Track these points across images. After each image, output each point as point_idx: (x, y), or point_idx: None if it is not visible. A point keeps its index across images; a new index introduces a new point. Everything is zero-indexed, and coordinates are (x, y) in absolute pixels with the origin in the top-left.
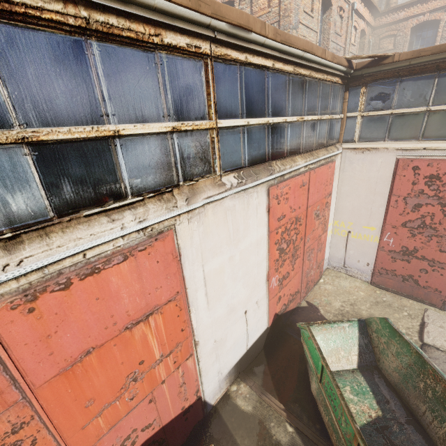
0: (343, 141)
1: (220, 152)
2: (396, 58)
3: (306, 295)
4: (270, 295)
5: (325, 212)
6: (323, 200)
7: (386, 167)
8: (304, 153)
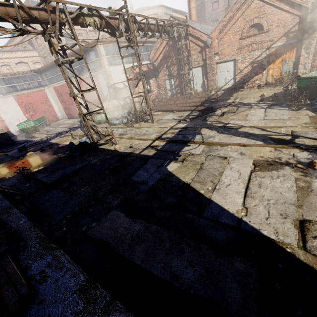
0: (48, 85)
1: None
2: (40, 69)
3: (51, 123)
4: (27, 118)
5: (47, 102)
6: (43, 99)
7: (53, 90)
8: (27, 90)
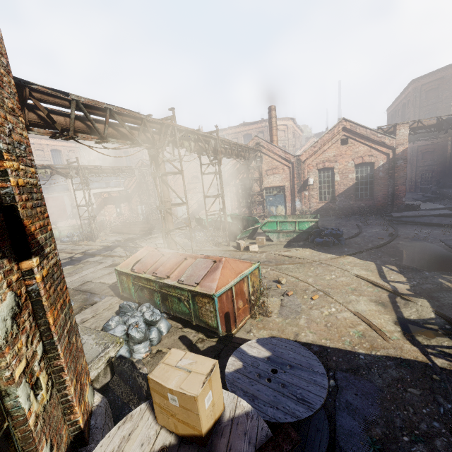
0: None
1: None
2: None
3: None
4: None
5: None
6: None
7: None
8: None
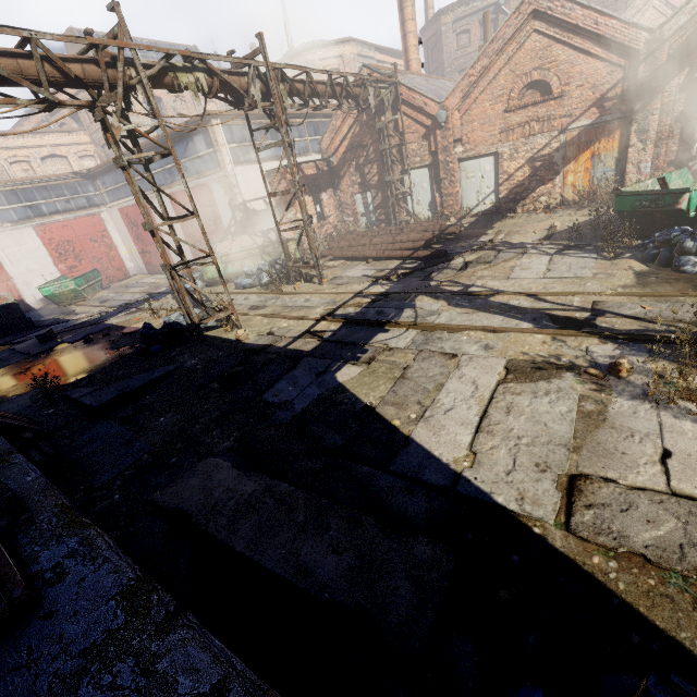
0: (107, 204)
1: (0, 217)
2: (93, 170)
3: (112, 284)
4: (61, 272)
5: (106, 240)
6: (96, 233)
7: (119, 214)
8: (63, 213)
